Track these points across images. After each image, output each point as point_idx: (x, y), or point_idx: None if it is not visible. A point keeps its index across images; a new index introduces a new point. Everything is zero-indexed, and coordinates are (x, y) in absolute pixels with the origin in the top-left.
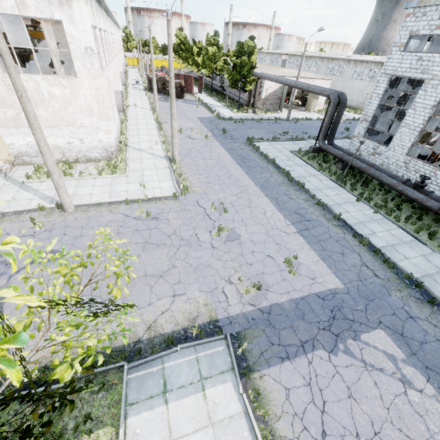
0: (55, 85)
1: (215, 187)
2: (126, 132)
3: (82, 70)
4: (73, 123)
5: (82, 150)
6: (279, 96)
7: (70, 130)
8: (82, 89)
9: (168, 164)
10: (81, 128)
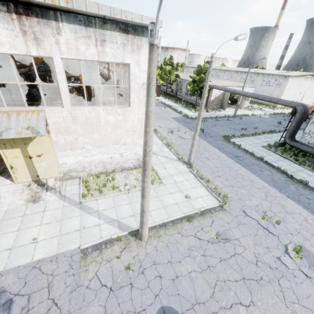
0: (111, 113)
1: (242, 191)
2: None
3: (135, 100)
4: (118, 142)
5: (119, 162)
6: (221, 99)
7: (114, 147)
8: (132, 114)
9: (187, 168)
10: (123, 145)
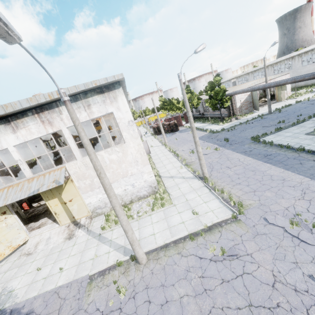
0: (112, 153)
1: (267, 194)
2: (155, 166)
3: (127, 137)
4: (126, 174)
5: (134, 192)
6: (250, 101)
7: (124, 180)
8: (129, 149)
9: (202, 183)
10: (131, 176)
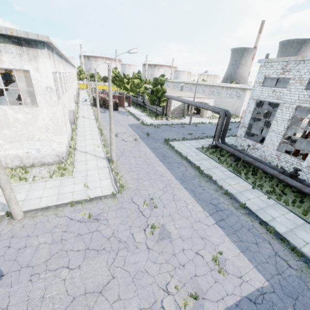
0: (19, 112)
1: (145, 183)
2: (76, 138)
3: (42, 101)
4: (32, 138)
5: (37, 157)
6: (182, 109)
7: (29, 143)
8: (42, 114)
9: (107, 164)
10: (38, 141)
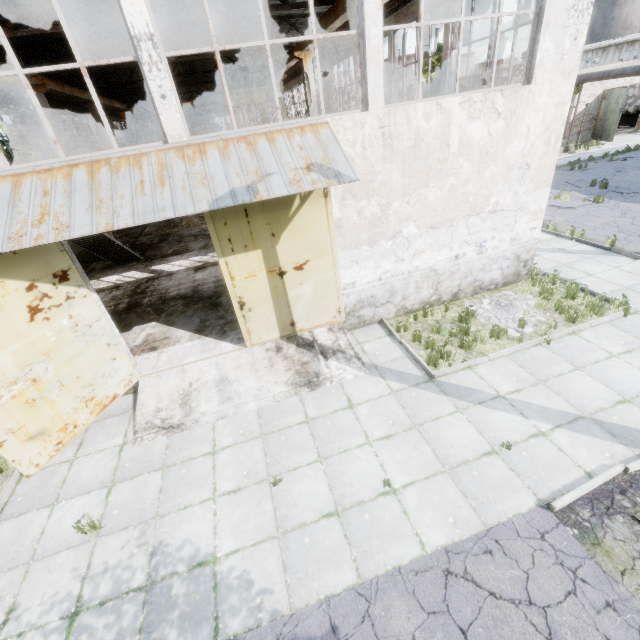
0: (479, 115)
1: None
2: None
3: (547, 60)
4: (480, 207)
5: (472, 270)
6: (593, 115)
7: (468, 225)
8: (530, 112)
9: None
10: (490, 215)
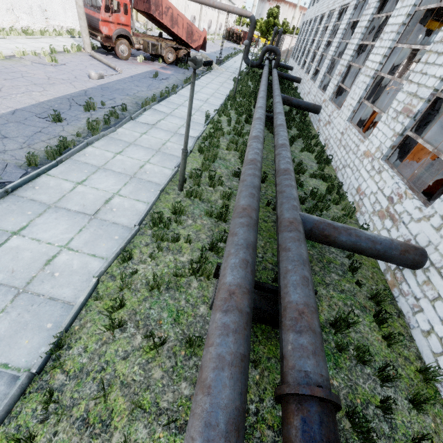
0: None
1: None
2: None
3: None
4: None
5: None
6: None
7: None
8: None
9: None
10: None
